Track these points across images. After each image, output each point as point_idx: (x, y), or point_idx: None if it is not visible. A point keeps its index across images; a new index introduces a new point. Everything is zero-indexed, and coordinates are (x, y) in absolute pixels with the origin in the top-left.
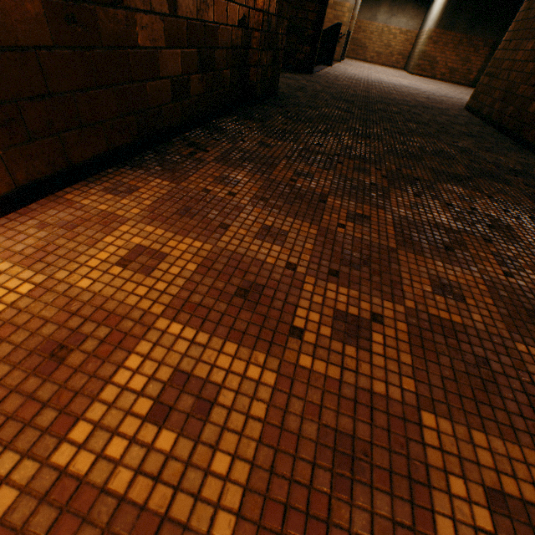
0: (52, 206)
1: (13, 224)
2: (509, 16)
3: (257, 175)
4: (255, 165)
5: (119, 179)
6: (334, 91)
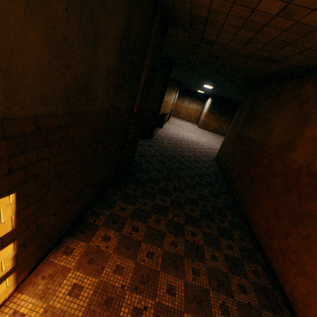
0: (45, 265)
1: (34, 278)
2: (234, 113)
3: (117, 232)
4: (117, 225)
5: (67, 244)
6: (159, 154)
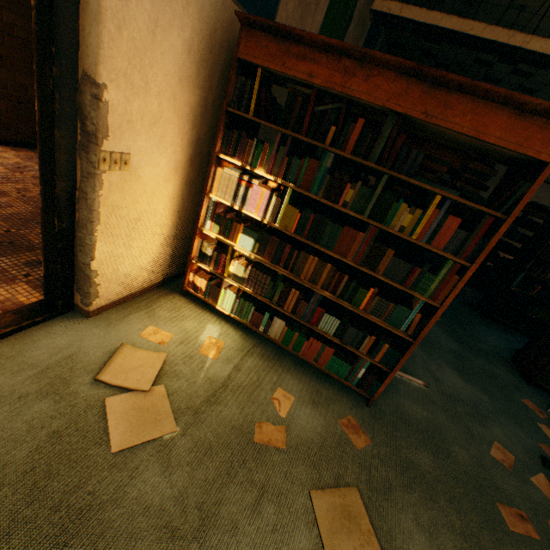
0: None
1: None
2: None
3: None
4: None
5: (20, 149)
6: None
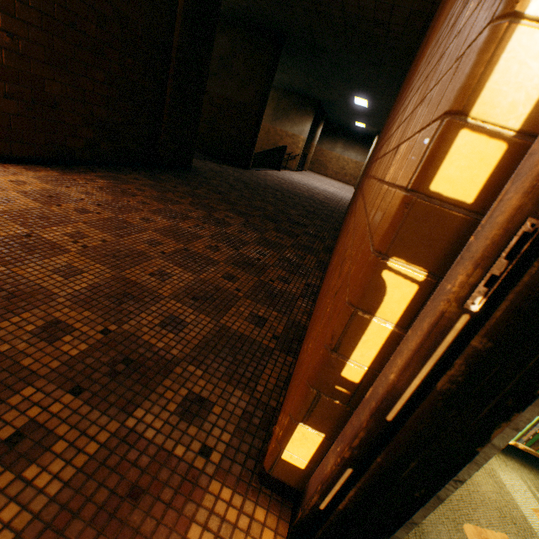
0: None
1: None
2: None
3: (112, 184)
4: (117, 182)
5: (35, 168)
6: (247, 178)
